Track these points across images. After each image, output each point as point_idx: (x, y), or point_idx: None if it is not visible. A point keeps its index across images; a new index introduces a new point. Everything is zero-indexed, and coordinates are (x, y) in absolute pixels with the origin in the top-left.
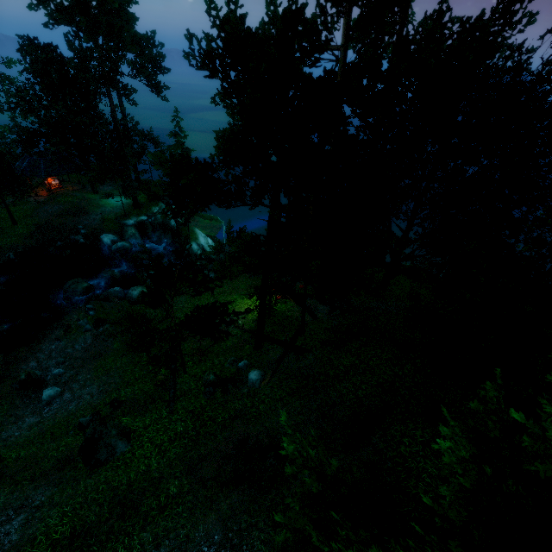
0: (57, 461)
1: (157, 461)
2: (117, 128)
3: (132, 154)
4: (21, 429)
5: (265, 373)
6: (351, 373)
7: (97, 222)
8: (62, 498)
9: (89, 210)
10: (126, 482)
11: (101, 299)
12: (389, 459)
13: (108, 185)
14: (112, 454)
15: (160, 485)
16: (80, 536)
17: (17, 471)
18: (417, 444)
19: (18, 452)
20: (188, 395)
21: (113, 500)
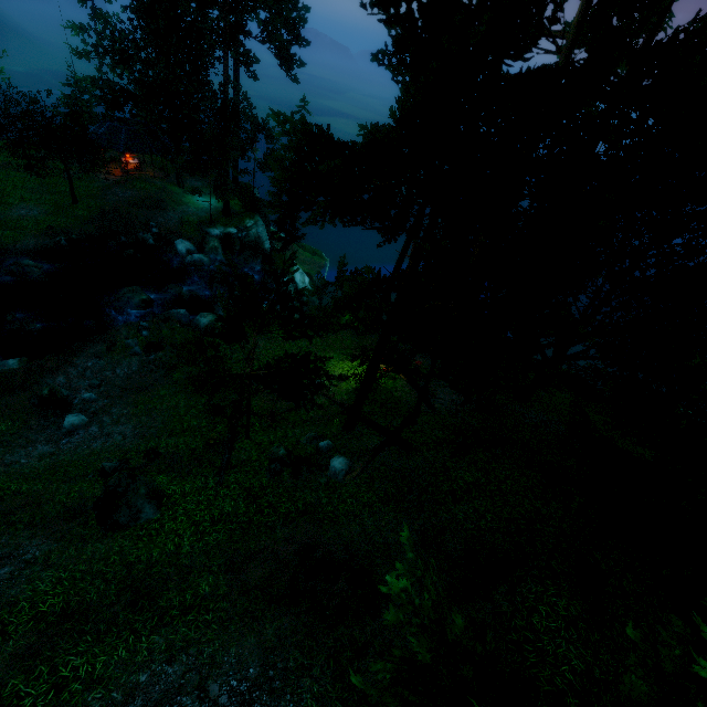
0: (64, 509)
1: (190, 544)
2: (226, 105)
3: (236, 145)
4: (30, 457)
5: (353, 464)
6: (473, 494)
7: (174, 223)
8: (61, 560)
9: (168, 205)
10: (145, 560)
11: (159, 320)
12: (514, 629)
13: (197, 179)
14: (135, 518)
15: (189, 576)
16: (74, 616)
17: (13, 508)
18: (557, 619)
19: (20, 485)
20: (246, 467)
21: (124, 580)
